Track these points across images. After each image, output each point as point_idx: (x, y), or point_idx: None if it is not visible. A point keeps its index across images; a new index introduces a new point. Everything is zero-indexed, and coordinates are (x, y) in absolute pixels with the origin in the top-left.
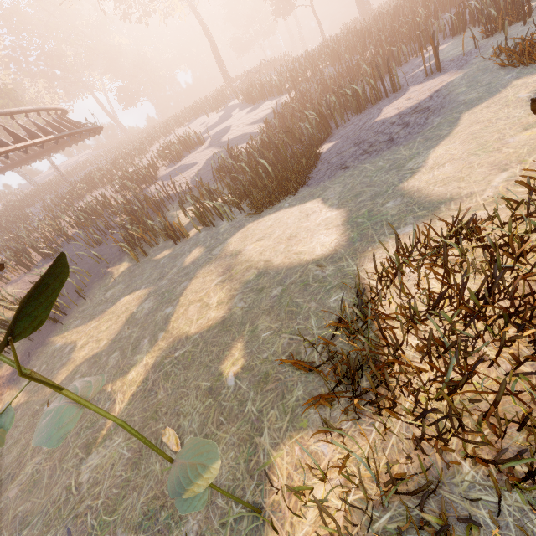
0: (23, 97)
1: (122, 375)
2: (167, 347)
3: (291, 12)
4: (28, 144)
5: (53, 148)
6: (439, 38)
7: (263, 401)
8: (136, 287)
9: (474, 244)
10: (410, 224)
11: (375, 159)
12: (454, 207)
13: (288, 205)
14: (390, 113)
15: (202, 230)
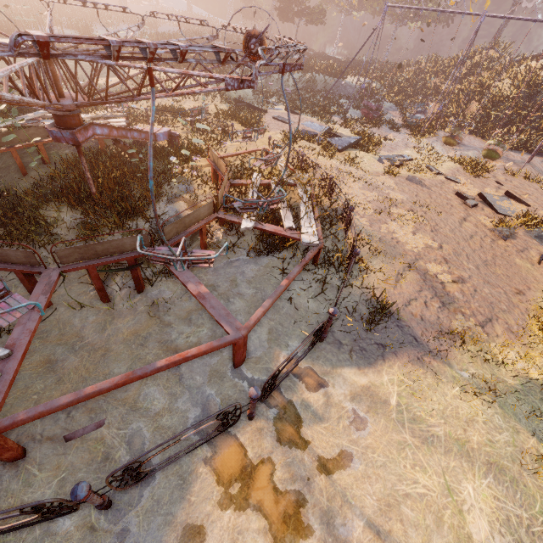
0: None
1: None
2: None
3: None
4: None
5: None
6: (63, 26)
7: None
8: None
9: None
10: None
11: None
12: None
13: None
14: None
15: None
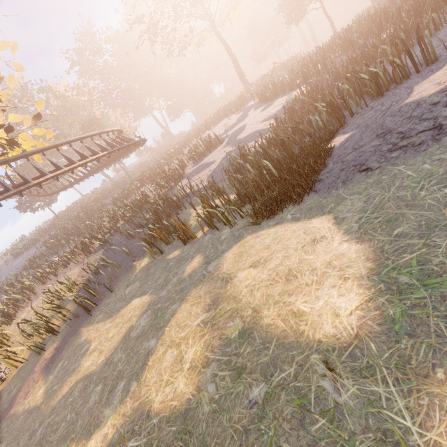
0: (108, 122)
1: (86, 437)
2: (128, 416)
3: (302, 17)
4: (88, 161)
5: (116, 158)
6: None
7: None
8: (145, 289)
9: None
10: None
11: (415, 158)
12: None
13: (290, 218)
14: (427, 90)
15: (207, 232)
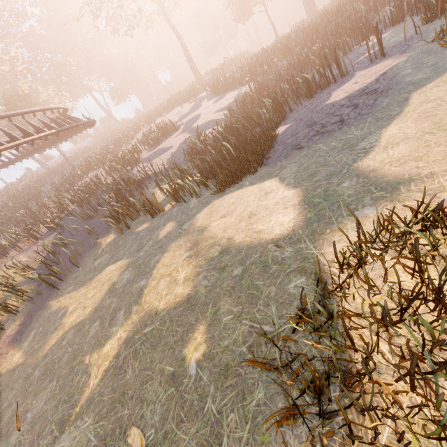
0: (38, 100)
1: (99, 347)
2: (138, 321)
3: (248, 17)
4: (34, 138)
5: (58, 139)
6: (379, 28)
7: (223, 399)
8: (118, 257)
9: (443, 230)
10: (368, 205)
11: (328, 139)
12: (414, 188)
13: (248, 183)
14: (339, 96)
15: (175, 206)
